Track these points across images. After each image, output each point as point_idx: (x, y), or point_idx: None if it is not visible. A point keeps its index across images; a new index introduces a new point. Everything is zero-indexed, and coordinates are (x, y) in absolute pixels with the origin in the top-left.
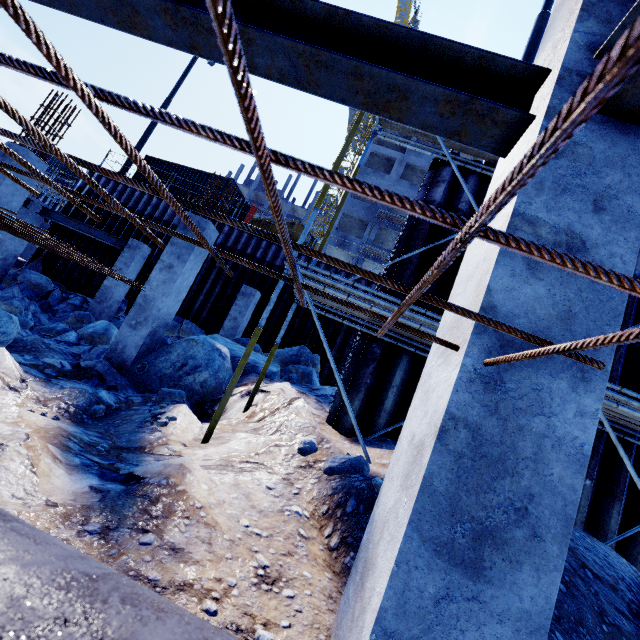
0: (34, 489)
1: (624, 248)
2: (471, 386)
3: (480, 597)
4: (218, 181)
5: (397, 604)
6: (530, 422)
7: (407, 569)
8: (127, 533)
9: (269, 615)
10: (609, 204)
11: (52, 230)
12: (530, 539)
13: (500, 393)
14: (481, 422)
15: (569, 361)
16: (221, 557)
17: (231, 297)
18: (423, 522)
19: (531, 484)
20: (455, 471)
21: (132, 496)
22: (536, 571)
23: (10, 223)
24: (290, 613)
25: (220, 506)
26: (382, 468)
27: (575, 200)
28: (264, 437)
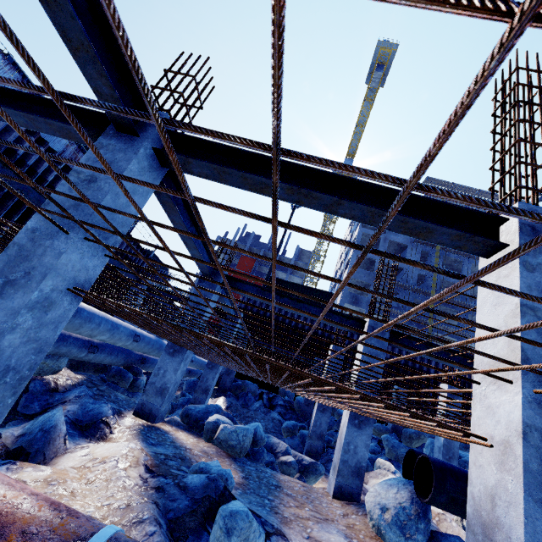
0: None
1: None
2: None
3: None
4: None
5: None
6: None
7: None
8: None
9: None
10: None
11: None
12: None
13: None
14: None
15: None
16: None
17: None
18: None
19: None
20: None
21: None
22: None
23: None
24: None
25: None
26: None
27: None
28: None
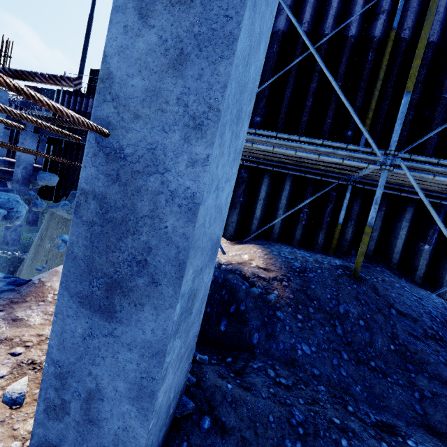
0: None
1: None
2: (96, 160)
3: (114, 333)
4: None
5: (59, 342)
6: (146, 182)
7: (62, 318)
8: None
9: None
10: None
11: (49, 142)
12: (150, 285)
13: (120, 160)
14: (106, 191)
15: (181, 111)
16: None
17: None
18: (70, 282)
19: (149, 239)
20: (89, 238)
21: (8, 292)
22: (155, 310)
23: None
24: None
25: None
26: (232, 257)
27: None
28: None
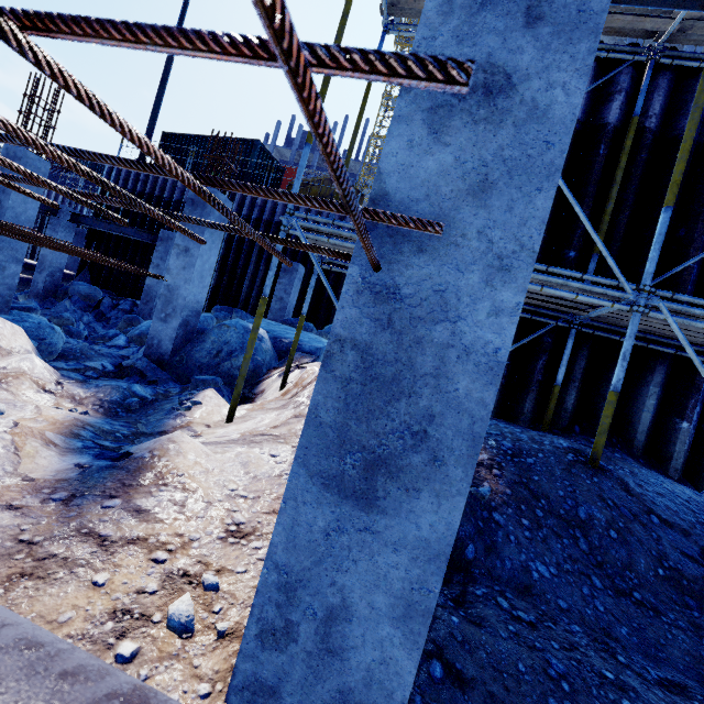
0: (15, 468)
1: (569, 71)
2: (359, 299)
3: (373, 528)
4: (220, 141)
5: (287, 539)
6: (431, 332)
7: (295, 505)
8: (92, 499)
9: (226, 563)
10: (550, 8)
11: (90, 237)
12: (430, 464)
13: (394, 302)
14: (372, 340)
15: (483, 248)
16: (191, 516)
17: (278, 277)
18: (310, 457)
19: (431, 404)
20: (343, 399)
21: (111, 469)
22: (436, 497)
23: (7, 229)
24: (250, 561)
25: (207, 474)
26: None
27: (499, 15)
28: (287, 411)
